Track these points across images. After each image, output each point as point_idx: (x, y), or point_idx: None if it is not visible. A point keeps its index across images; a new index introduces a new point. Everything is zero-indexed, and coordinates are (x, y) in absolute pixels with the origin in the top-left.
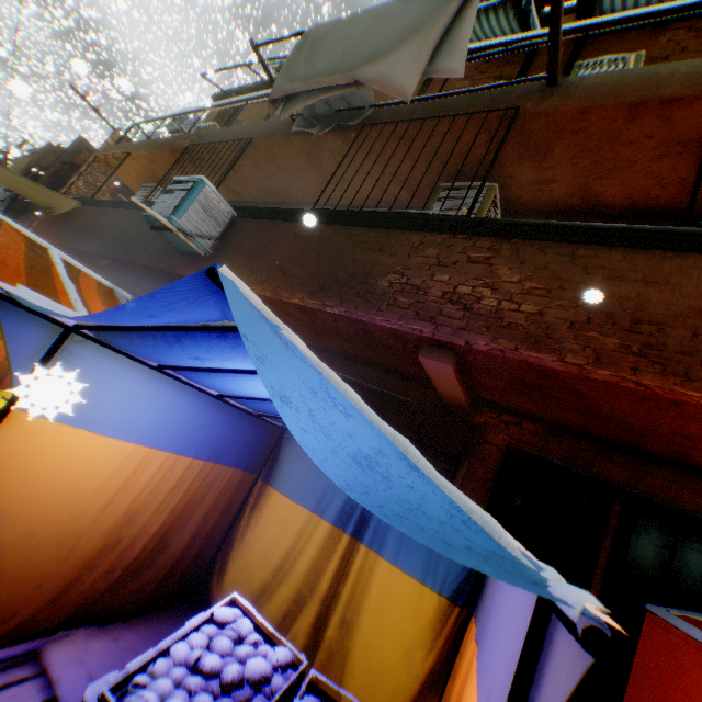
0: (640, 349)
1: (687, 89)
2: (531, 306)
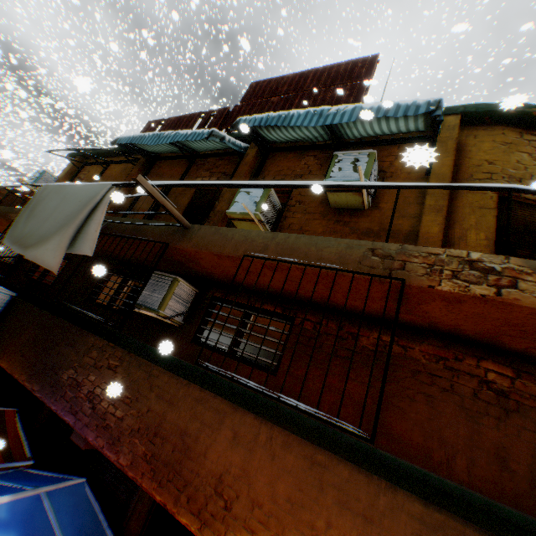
0: (151, 456)
1: (234, 252)
2: (121, 412)
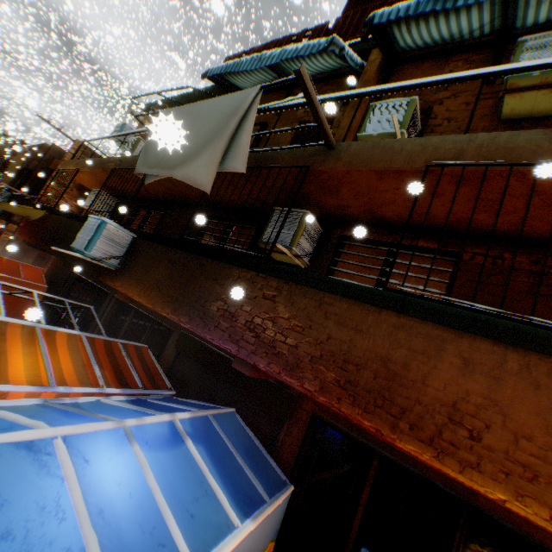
0: (345, 384)
1: (409, 164)
2: (292, 340)
